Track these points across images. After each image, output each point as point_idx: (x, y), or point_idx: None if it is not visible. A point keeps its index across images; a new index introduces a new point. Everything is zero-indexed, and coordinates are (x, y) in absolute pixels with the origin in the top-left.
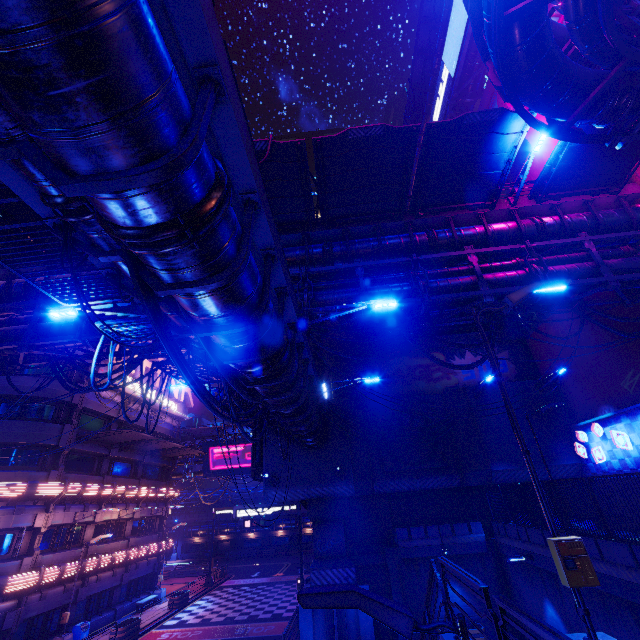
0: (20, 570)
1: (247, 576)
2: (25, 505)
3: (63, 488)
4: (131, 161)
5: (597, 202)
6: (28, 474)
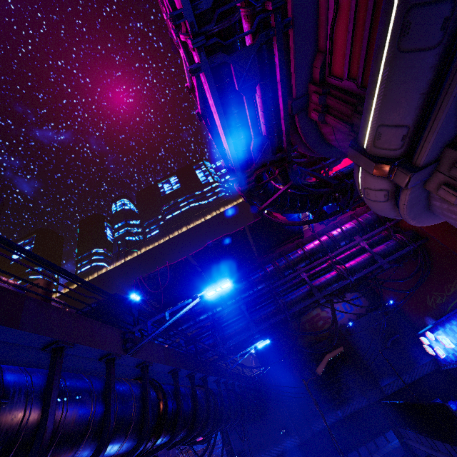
0: None
1: None
2: None
3: None
4: (127, 448)
5: (357, 212)
6: None
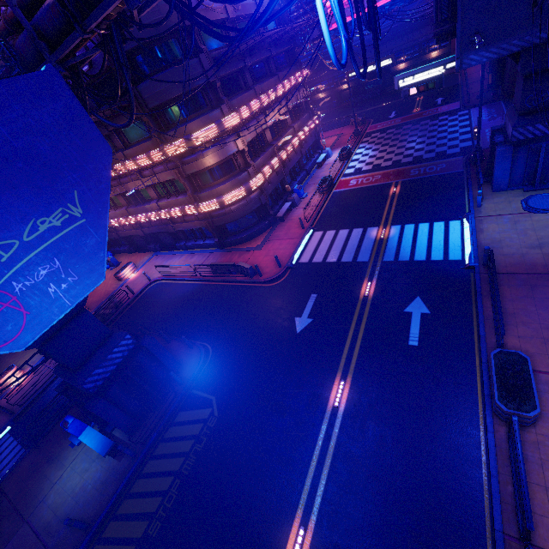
0: (251, 177)
1: (385, 119)
2: (223, 139)
3: (239, 117)
4: None
5: None
6: (209, 117)
